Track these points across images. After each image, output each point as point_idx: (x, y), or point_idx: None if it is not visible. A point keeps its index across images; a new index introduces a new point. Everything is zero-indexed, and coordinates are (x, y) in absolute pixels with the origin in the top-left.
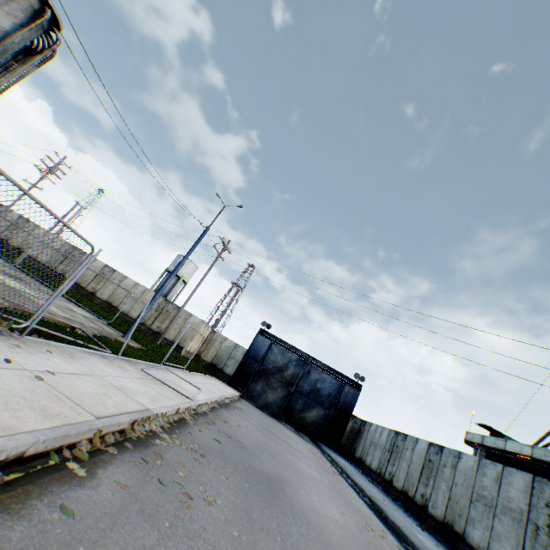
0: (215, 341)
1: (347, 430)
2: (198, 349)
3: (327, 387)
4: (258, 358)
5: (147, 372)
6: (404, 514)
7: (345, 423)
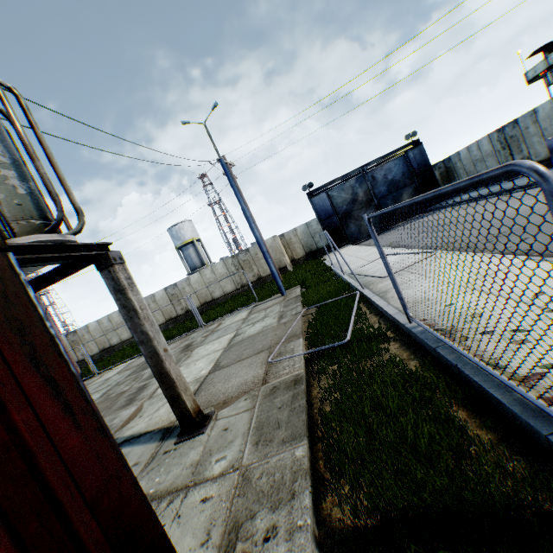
0: (291, 240)
1: (438, 179)
2: (287, 258)
3: (396, 171)
4: (331, 213)
5: None
6: None
7: (433, 177)
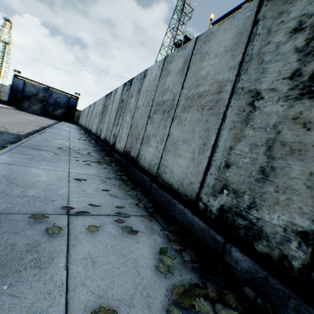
0: None
1: (76, 115)
2: None
3: (63, 100)
4: (20, 91)
5: None
6: (73, 126)
7: (74, 113)
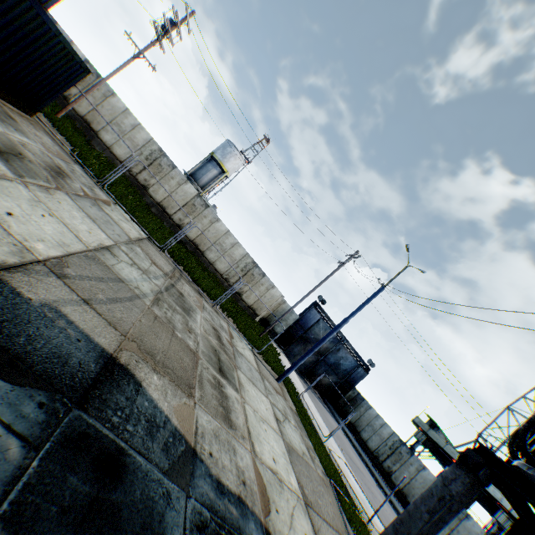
0: None
1: (346, 396)
2: None
3: (347, 364)
4: (305, 327)
5: (378, 529)
6: None
7: (347, 391)
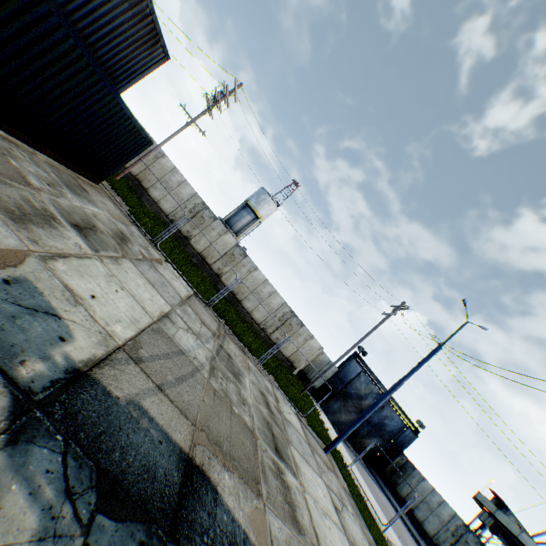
0: None
1: (393, 462)
2: None
3: (393, 424)
4: (345, 381)
5: None
6: None
7: (394, 456)
